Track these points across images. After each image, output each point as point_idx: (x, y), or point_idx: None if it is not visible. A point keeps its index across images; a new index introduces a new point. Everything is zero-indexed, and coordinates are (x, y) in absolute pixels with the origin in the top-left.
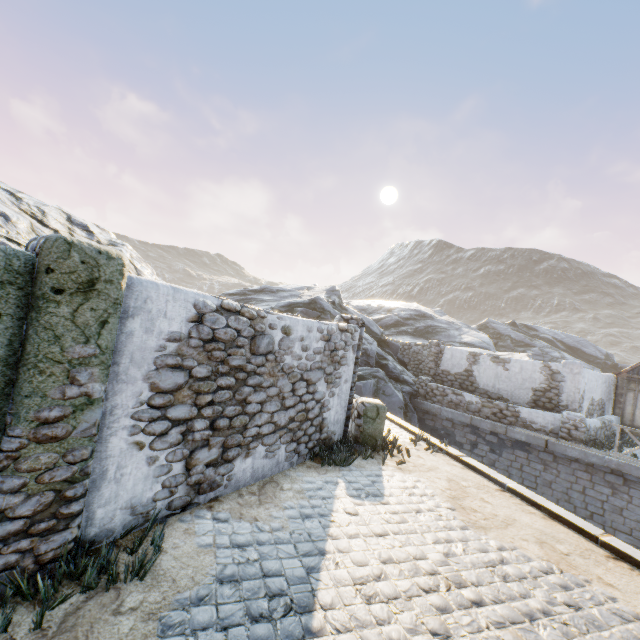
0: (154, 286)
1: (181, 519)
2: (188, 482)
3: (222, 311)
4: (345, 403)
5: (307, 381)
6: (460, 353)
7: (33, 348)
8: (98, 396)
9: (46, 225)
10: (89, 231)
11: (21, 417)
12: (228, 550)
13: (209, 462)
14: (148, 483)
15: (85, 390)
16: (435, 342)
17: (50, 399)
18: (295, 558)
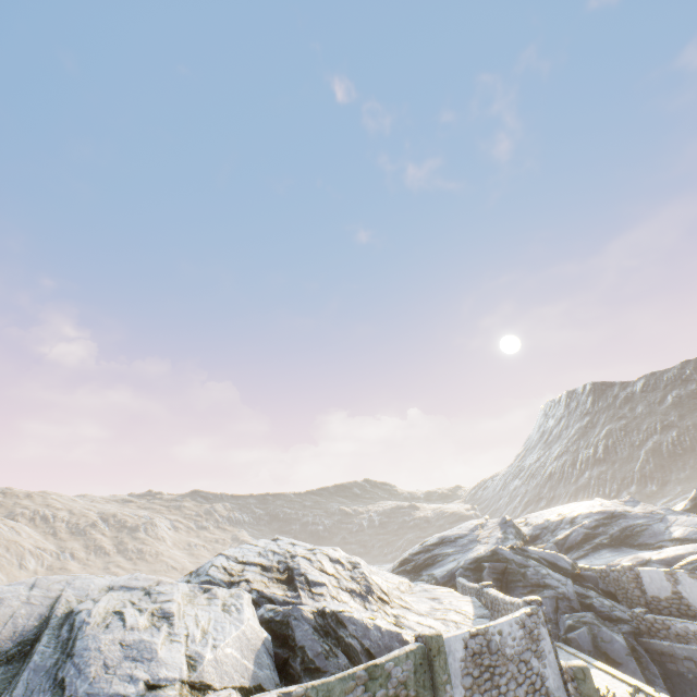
0: (449, 638)
1: None
2: None
3: (471, 637)
4: (557, 670)
5: (524, 661)
6: (656, 573)
7: (435, 680)
8: (453, 696)
9: (328, 573)
10: (341, 562)
11: None
12: None
13: None
14: None
15: (450, 694)
16: (626, 566)
17: None
18: None
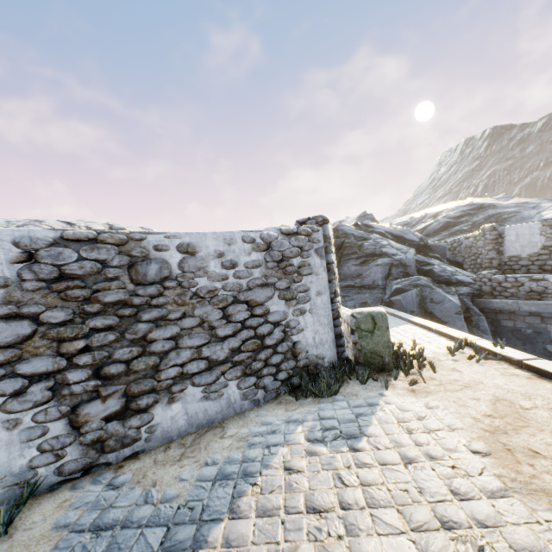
0: None
1: (74, 486)
2: (82, 442)
3: (66, 243)
4: (328, 319)
5: (248, 303)
6: (528, 229)
7: None
8: None
9: None
10: None
11: None
12: (78, 536)
13: (109, 416)
14: (15, 450)
15: None
16: (488, 227)
17: None
18: None
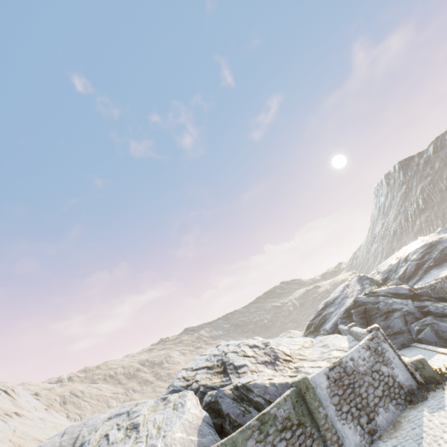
0: (314, 377)
1: (373, 446)
2: (365, 432)
3: (330, 370)
4: (403, 367)
5: (375, 371)
6: None
7: (310, 408)
8: (326, 413)
9: (249, 356)
10: (257, 346)
11: (319, 425)
12: None
13: (366, 422)
14: (354, 435)
15: (323, 413)
16: (443, 277)
17: (320, 418)
18: (413, 442)
